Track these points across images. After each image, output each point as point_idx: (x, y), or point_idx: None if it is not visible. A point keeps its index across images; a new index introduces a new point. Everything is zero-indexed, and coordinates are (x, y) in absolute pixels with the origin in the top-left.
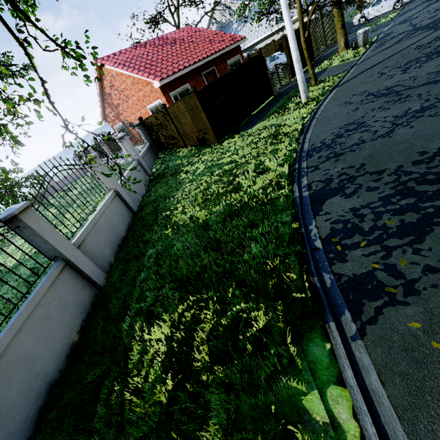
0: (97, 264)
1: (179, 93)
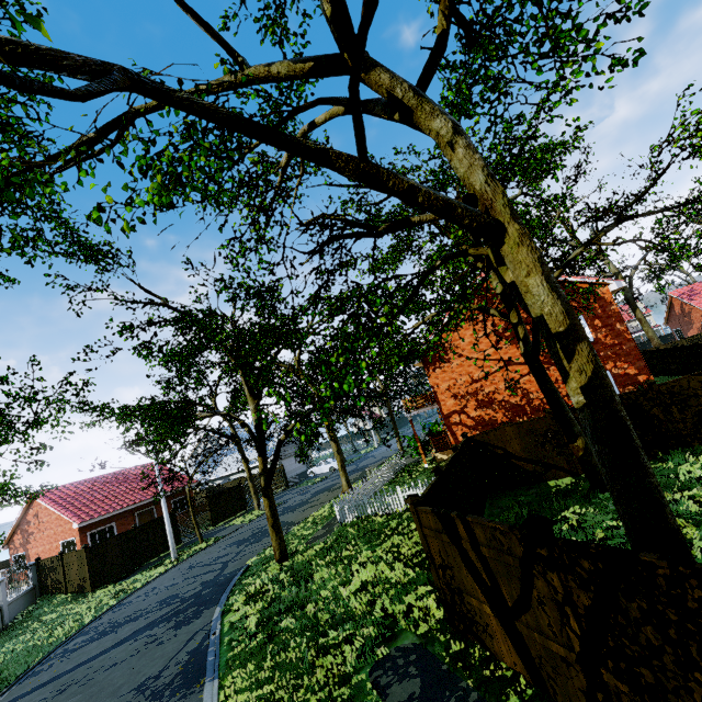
0: None
1: (100, 531)
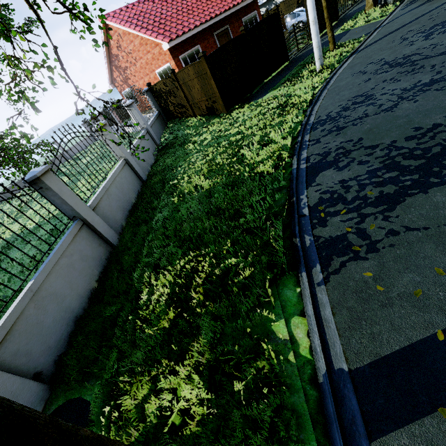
0: (110, 226)
1: (189, 56)
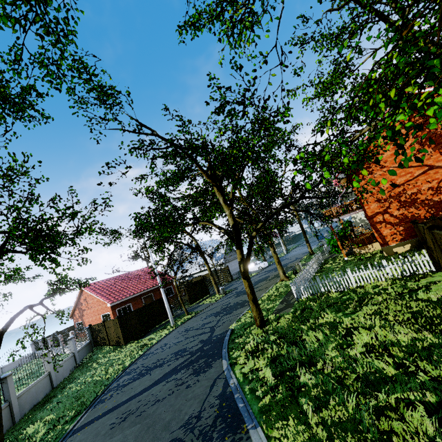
0: (20, 411)
1: (123, 308)
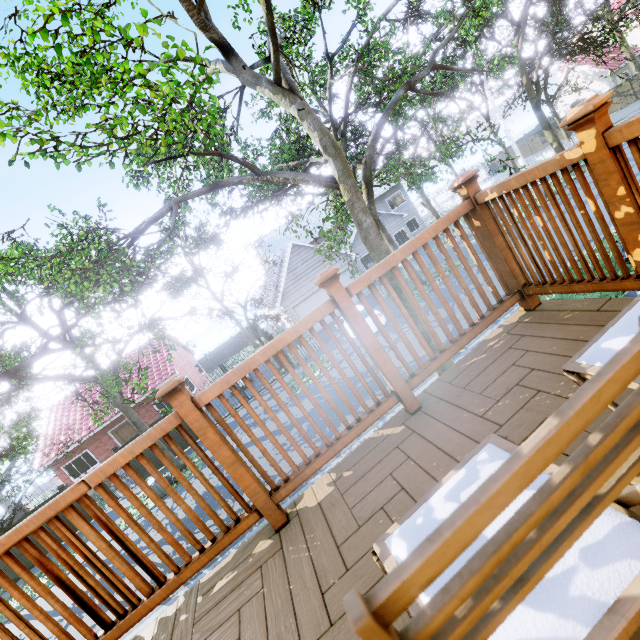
0: None
1: (75, 461)
